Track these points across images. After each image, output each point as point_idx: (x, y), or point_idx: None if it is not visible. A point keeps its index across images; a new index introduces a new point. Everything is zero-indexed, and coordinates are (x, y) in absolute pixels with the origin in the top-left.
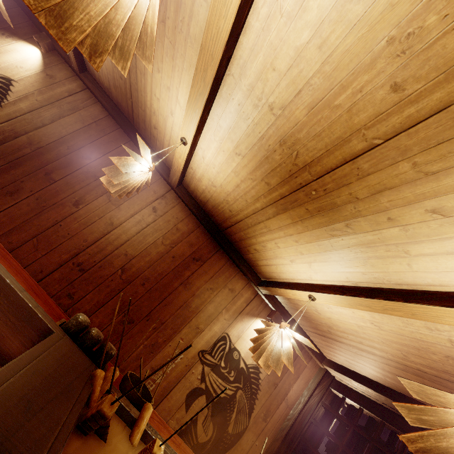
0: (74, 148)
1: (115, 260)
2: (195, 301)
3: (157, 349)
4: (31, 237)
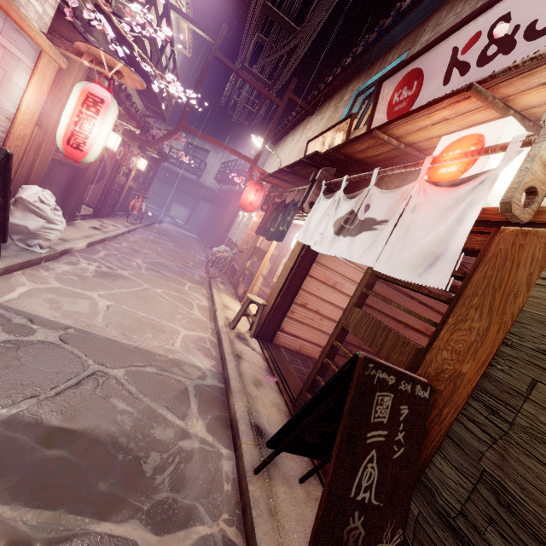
0: None
1: None
2: None
3: None
4: None
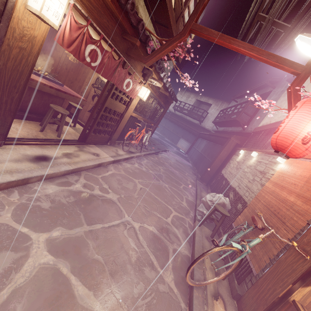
0: (45, 41)
1: (64, 67)
2: (86, 70)
3: (81, 87)
4: (47, 70)
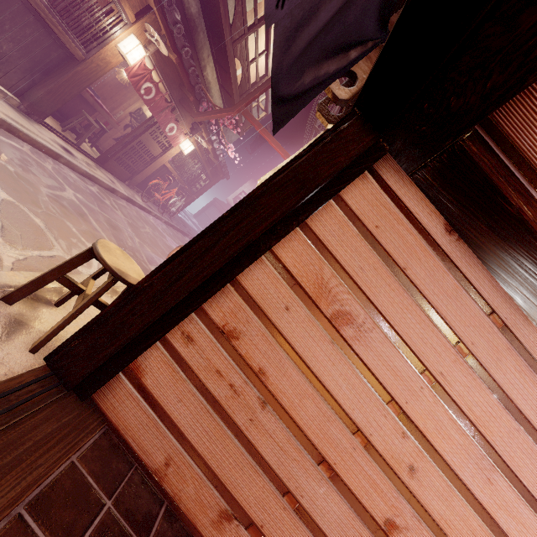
0: None
1: (100, 78)
2: (129, 95)
3: (114, 109)
4: None
